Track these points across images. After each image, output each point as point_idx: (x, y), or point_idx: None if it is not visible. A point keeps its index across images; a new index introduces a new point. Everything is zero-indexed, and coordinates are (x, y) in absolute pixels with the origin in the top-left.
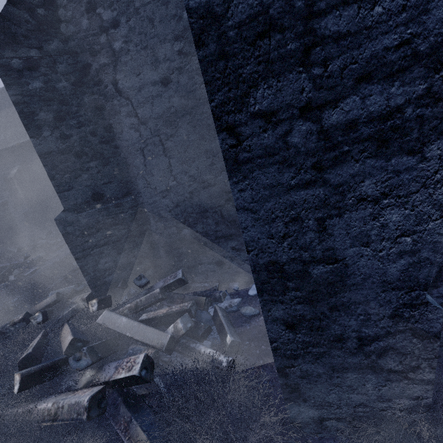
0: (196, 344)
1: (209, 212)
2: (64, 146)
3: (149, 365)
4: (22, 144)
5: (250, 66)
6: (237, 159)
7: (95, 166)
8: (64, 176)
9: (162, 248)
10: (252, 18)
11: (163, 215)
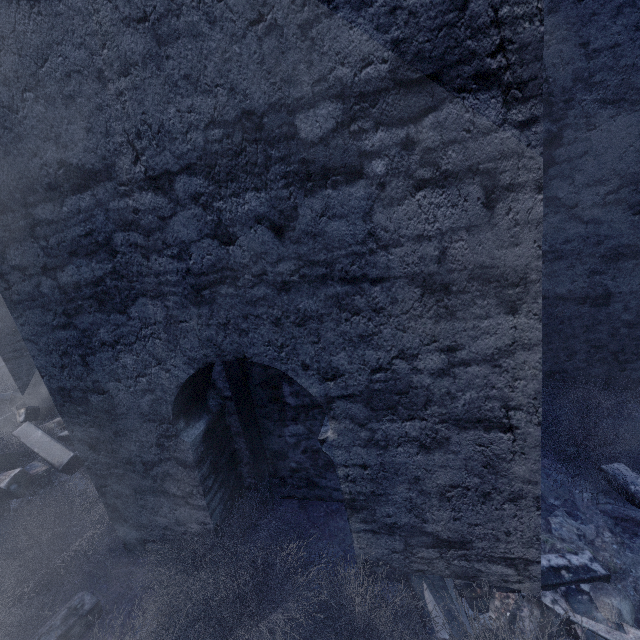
0: None
1: None
2: None
3: (24, 481)
4: None
5: (0, 232)
6: (12, 299)
7: None
8: None
9: None
10: None
11: None
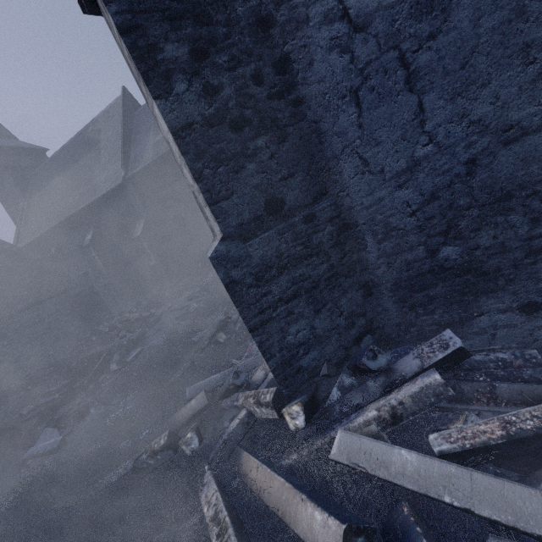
0: None
1: (515, 198)
2: (211, 110)
3: None
4: (93, 203)
5: None
6: None
7: (265, 145)
8: (217, 170)
9: (388, 293)
10: None
11: (396, 225)
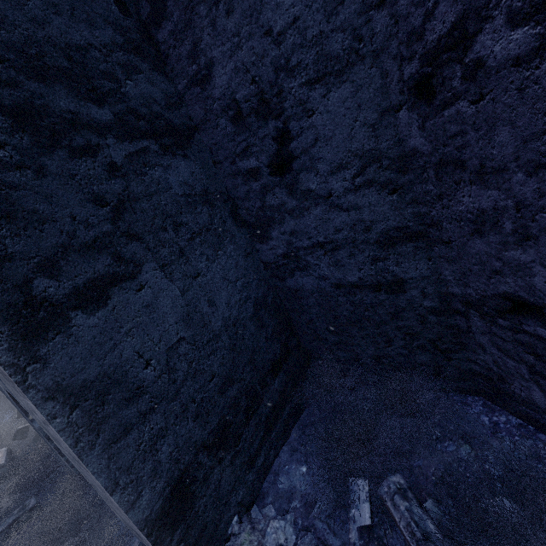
0: None
1: None
2: None
3: None
4: None
5: None
6: None
7: None
8: None
9: None
10: None
11: None
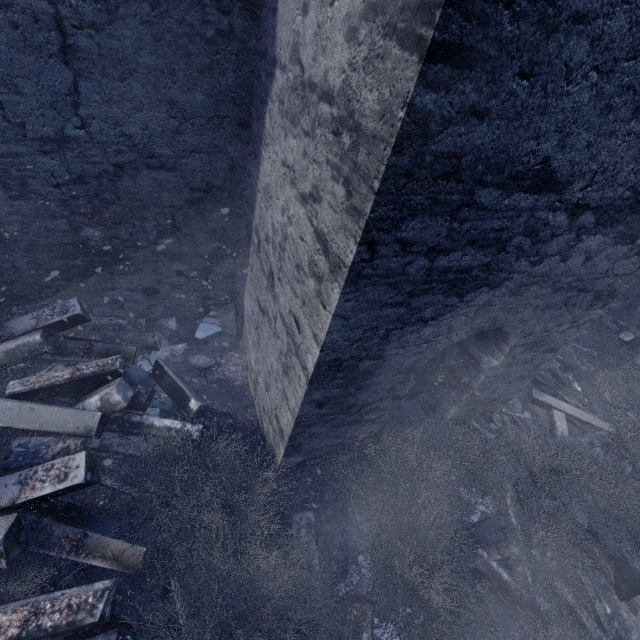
0: (143, 416)
1: (150, 212)
2: None
3: (92, 464)
4: None
5: (421, 197)
6: (360, 273)
7: None
8: None
9: (22, 253)
10: (449, 155)
11: (37, 189)
